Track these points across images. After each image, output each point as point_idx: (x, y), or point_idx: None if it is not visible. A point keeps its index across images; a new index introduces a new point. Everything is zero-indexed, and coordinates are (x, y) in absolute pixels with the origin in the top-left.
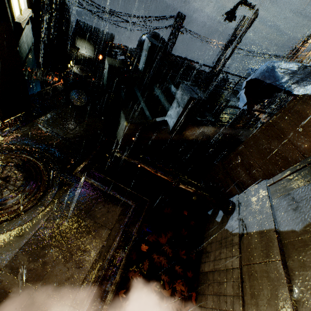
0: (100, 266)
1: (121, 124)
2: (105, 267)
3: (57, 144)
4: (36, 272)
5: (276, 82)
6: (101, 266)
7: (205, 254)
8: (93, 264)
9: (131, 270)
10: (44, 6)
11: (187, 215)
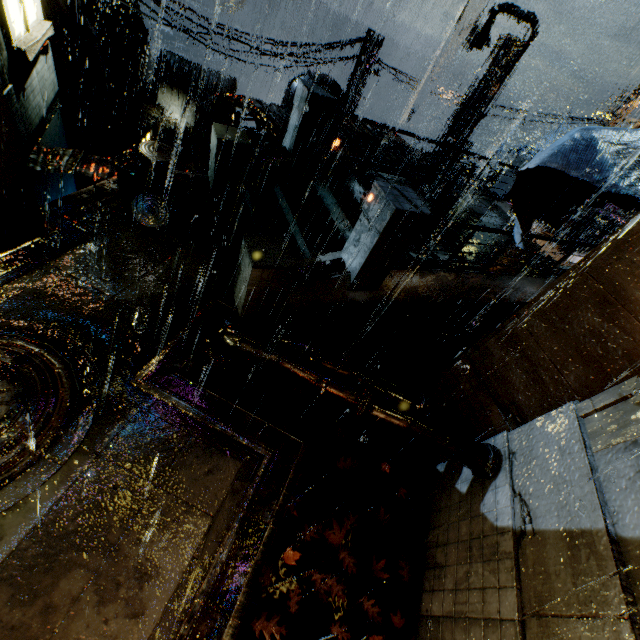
0: (184, 610)
1: (243, 269)
2: (196, 615)
3: (97, 315)
4: (28, 634)
5: (599, 175)
6: (187, 610)
7: (432, 571)
8: (168, 606)
9: (260, 614)
10: (95, 23)
11: (390, 472)
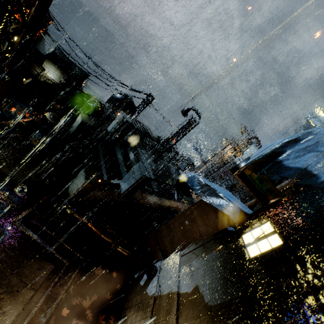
0: None
1: (79, 179)
2: None
3: (1, 185)
4: None
5: (194, 187)
6: None
7: (123, 319)
8: None
9: None
10: None
11: (115, 277)
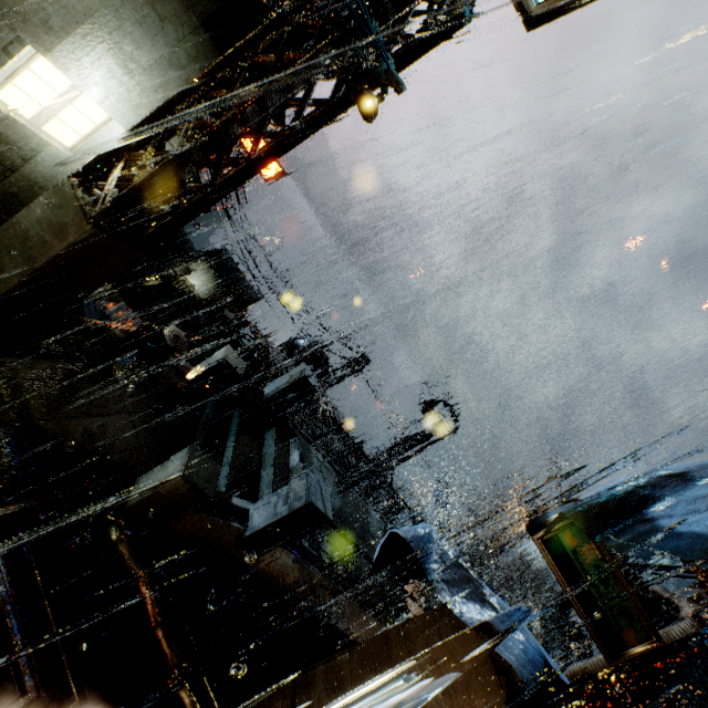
0: None
1: (168, 469)
2: None
3: (8, 428)
4: None
5: (427, 563)
6: None
7: None
8: None
9: None
10: None
11: None
